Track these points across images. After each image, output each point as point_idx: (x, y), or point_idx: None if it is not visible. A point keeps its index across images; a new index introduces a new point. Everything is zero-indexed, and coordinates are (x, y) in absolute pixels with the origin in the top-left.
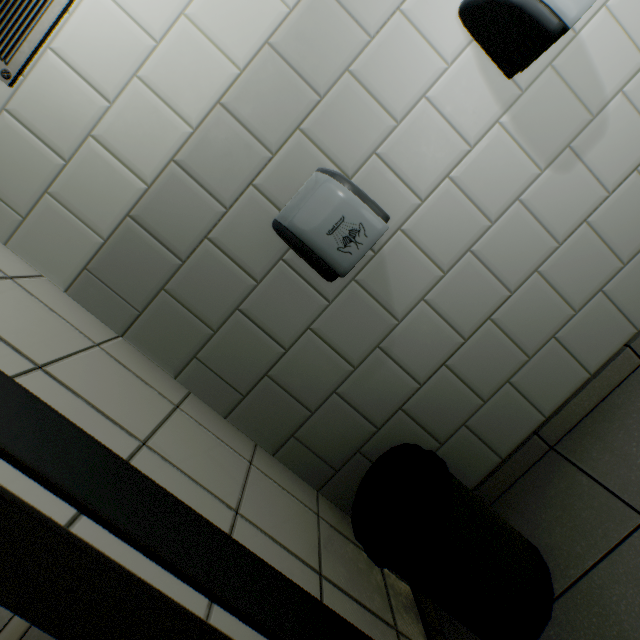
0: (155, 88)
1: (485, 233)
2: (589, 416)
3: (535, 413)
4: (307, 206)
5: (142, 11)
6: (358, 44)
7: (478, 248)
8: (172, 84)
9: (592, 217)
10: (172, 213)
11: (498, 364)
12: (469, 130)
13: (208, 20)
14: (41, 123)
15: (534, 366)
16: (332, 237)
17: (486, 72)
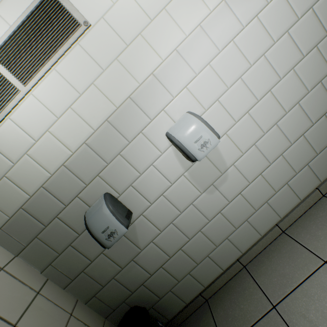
0: (35, 158)
1: (178, 216)
2: (222, 288)
3: (200, 285)
4: (95, 217)
5: (29, 129)
6: (124, 144)
7: (175, 222)
8: (42, 157)
9: (223, 211)
10: (41, 207)
11: (184, 266)
12: (171, 177)
13: (59, 133)
14: None
15: (200, 267)
16: (103, 234)
17: (178, 156)
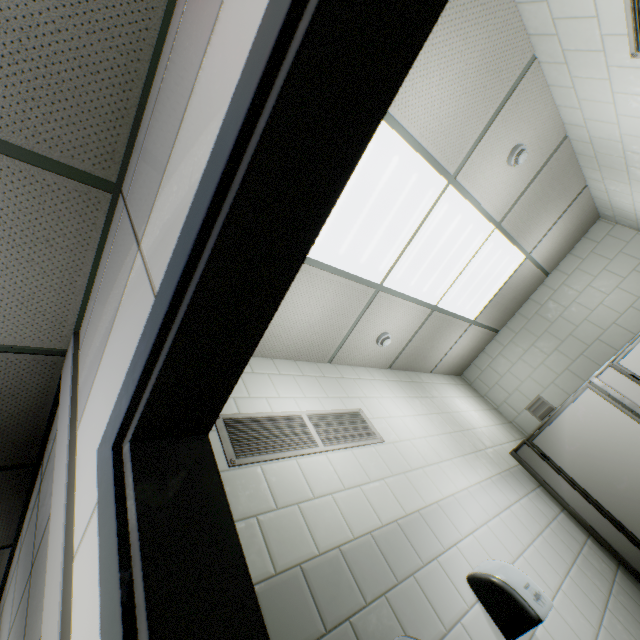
0: (305, 516)
1: None
2: None
3: None
4: None
5: (312, 481)
6: (417, 563)
7: None
8: (315, 520)
9: None
10: (284, 606)
11: None
12: None
13: (342, 504)
14: (232, 491)
15: None
16: None
17: (492, 626)
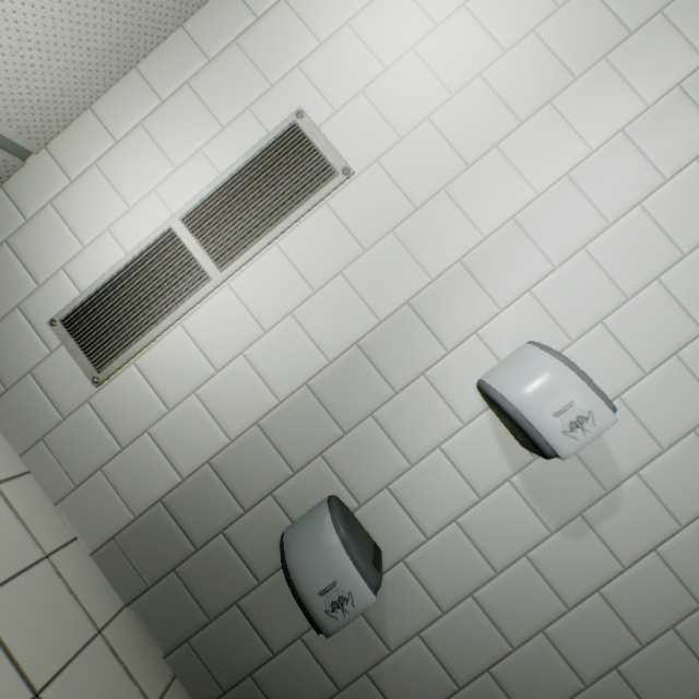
0: (207, 404)
1: (489, 581)
2: None
3: None
4: (308, 553)
5: (211, 347)
6: (384, 395)
7: (480, 594)
8: (222, 403)
9: (605, 588)
10: (197, 505)
11: None
12: (479, 482)
13: (261, 360)
14: (112, 415)
15: None
16: (322, 597)
17: (500, 435)
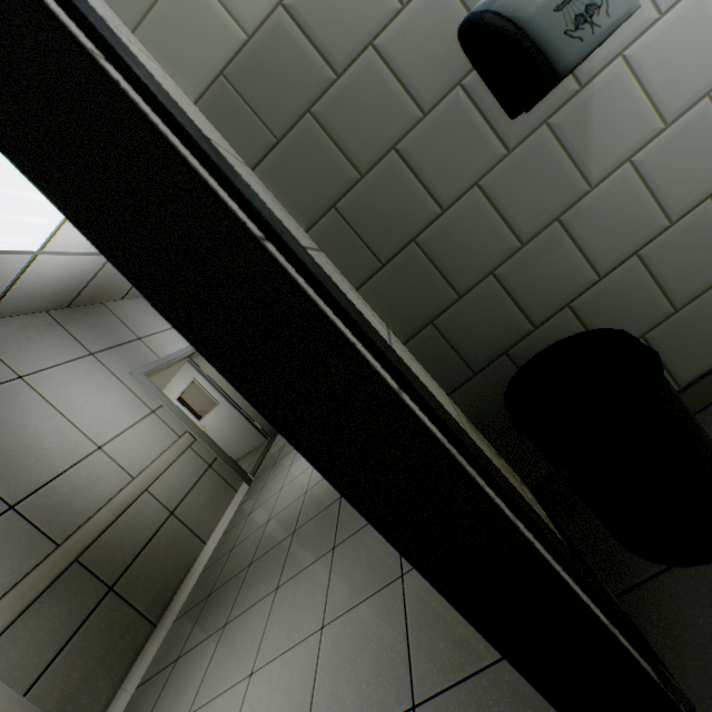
0: None
1: None
2: None
3: None
4: None
5: None
6: None
7: None
8: None
9: None
10: (334, 6)
11: (706, 262)
12: None
13: None
14: None
15: None
16: (560, 15)
17: None
